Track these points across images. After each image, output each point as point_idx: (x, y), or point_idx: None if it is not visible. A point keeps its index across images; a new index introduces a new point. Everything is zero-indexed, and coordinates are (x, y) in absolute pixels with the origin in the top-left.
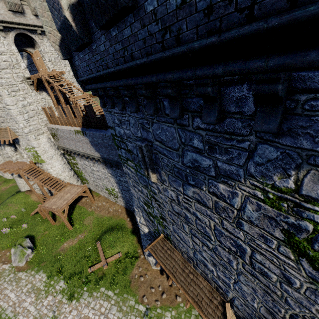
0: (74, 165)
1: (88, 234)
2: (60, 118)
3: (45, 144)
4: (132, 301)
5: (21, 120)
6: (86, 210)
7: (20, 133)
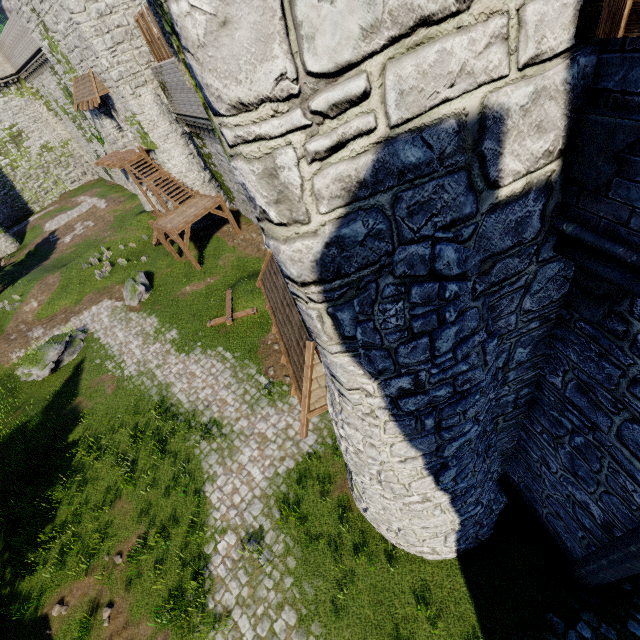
0: (209, 159)
1: (221, 278)
2: (160, 38)
3: (151, 108)
4: (253, 369)
5: (102, 49)
6: (225, 244)
7: (108, 82)
